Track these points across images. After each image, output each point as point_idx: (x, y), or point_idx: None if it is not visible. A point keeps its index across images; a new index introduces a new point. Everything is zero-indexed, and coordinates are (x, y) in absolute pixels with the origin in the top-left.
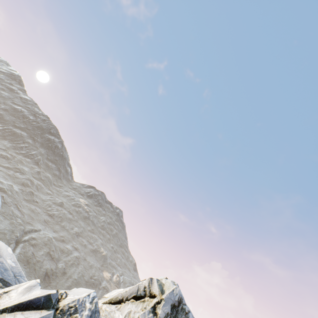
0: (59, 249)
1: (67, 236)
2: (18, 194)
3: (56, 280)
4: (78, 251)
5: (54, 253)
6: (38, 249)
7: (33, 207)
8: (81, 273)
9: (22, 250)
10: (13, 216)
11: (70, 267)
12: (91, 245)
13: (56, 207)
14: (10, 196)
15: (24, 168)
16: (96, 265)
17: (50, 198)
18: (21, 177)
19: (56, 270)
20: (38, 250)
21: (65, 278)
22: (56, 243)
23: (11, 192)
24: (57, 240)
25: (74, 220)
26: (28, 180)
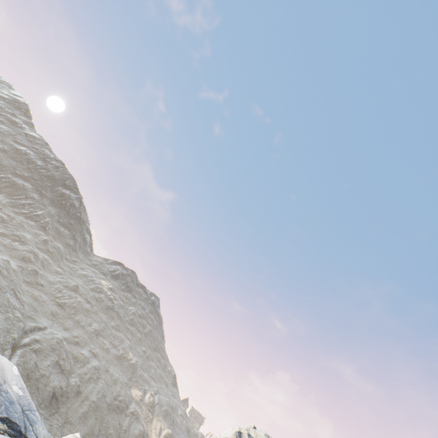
0: (71, 355)
1: (83, 336)
2: (17, 273)
3: (67, 404)
4: (98, 358)
5: (65, 362)
6: (43, 357)
7: (37, 293)
8: (101, 392)
9: (20, 360)
10: (9, 308)
11: (87, 383)
12: (115, 348)
13: (69, 293)
14: (6, 277)
15: (25, 234)
16: (122, 378)
17: (61, 279)
18: (21, 248)
19: (68, 388)
20: (43, 358)
21: (79, 400)
22: (68, 347)
23: (7, 271)
24: (69, 342)
25: (93, 312)
26: (31, 253)
